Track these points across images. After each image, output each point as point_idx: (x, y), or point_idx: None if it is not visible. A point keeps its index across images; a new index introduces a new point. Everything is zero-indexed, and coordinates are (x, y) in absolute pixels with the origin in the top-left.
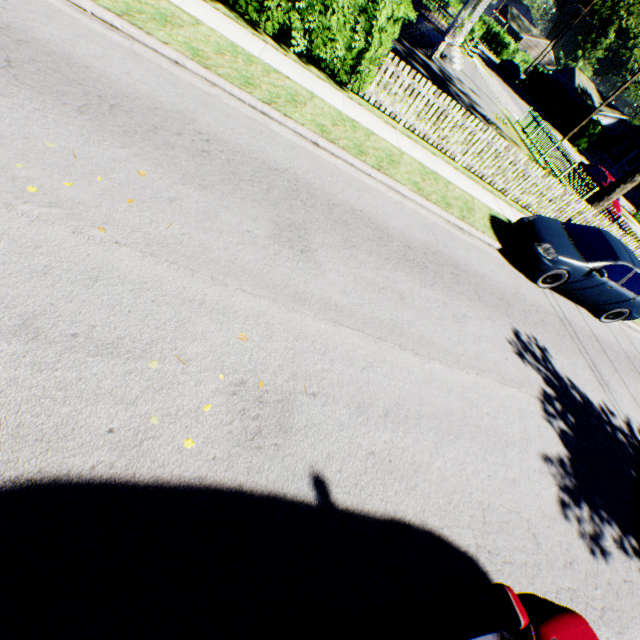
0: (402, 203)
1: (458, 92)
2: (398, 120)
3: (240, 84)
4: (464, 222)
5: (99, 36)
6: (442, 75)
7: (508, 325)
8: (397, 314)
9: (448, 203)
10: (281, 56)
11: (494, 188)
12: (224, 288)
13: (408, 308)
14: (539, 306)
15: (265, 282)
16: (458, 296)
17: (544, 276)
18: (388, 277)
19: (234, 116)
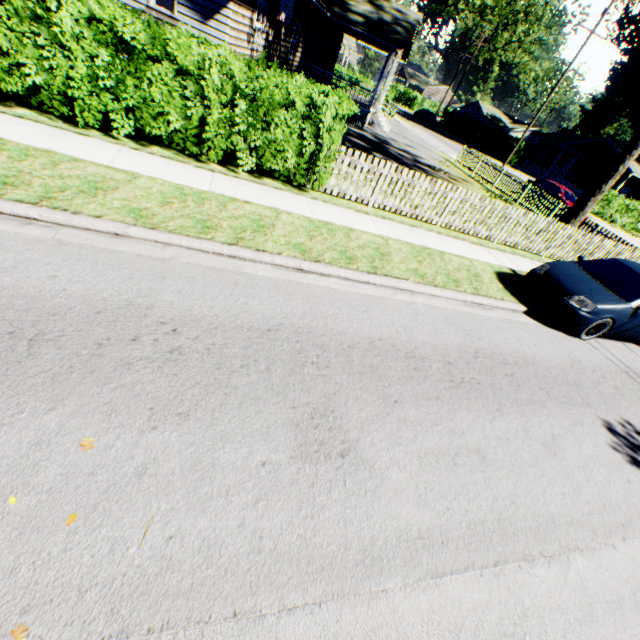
0: (413, 302)
1: (398, 151)
2: (366, 203)
3: (197, 232)
4: (480, 295)
5: (10, 238)
6: (378, 140)
7: (595, 419)
8: (492, 492)
9: (454, 279)
10: (232, 180)
11: (478, 237)
12: (259, 627)
13: (497, 470)
14: (599, 367)
15: (315, 559)
16: (530, 407)
17: (587, 328)
18: (452, 429)
19: (199, 276)
